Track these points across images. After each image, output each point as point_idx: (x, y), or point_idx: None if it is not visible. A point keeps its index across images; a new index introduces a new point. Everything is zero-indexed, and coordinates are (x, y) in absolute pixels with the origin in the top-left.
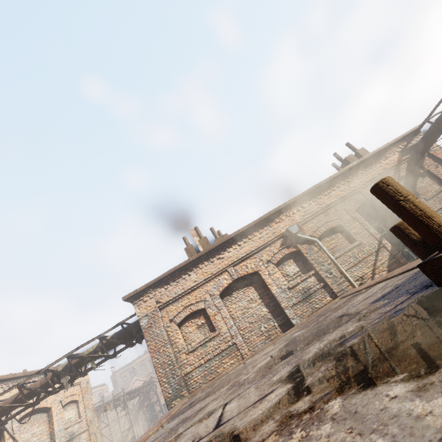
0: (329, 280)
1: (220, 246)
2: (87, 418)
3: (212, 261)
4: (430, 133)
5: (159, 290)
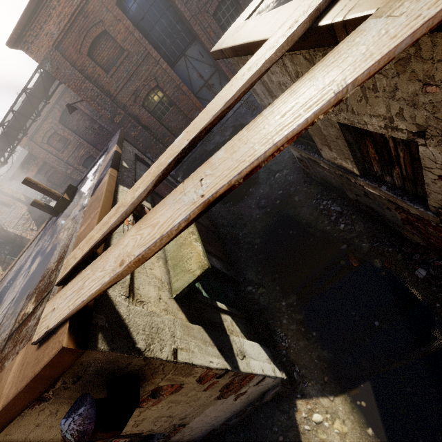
0: None
1: None
2: None
3: None
4: None
5: None
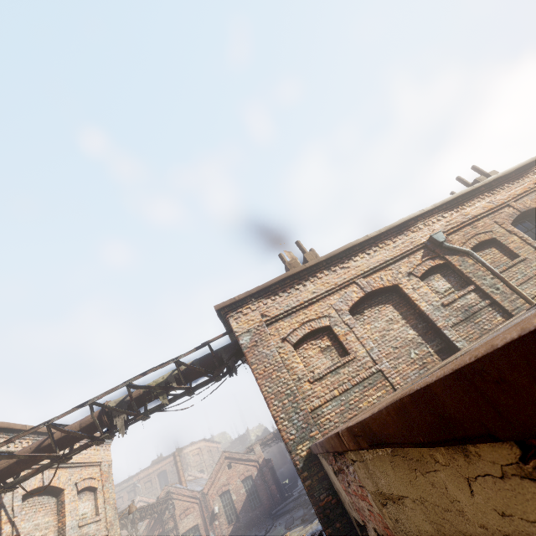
0: (497, 296)
1: (344, 254)
2: (107, 517)
3: (334, 270)
4: None
5: (264, 301)
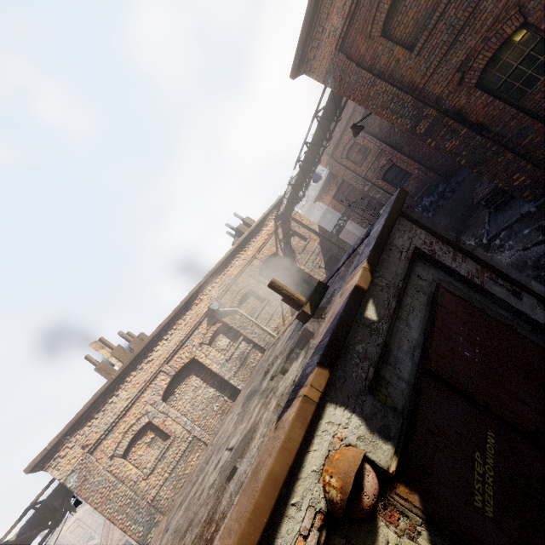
0: (256, 339)
1: (145, 349)
2: None
3: (141, 368)
4: (289, 205)
5: (80, 432)
